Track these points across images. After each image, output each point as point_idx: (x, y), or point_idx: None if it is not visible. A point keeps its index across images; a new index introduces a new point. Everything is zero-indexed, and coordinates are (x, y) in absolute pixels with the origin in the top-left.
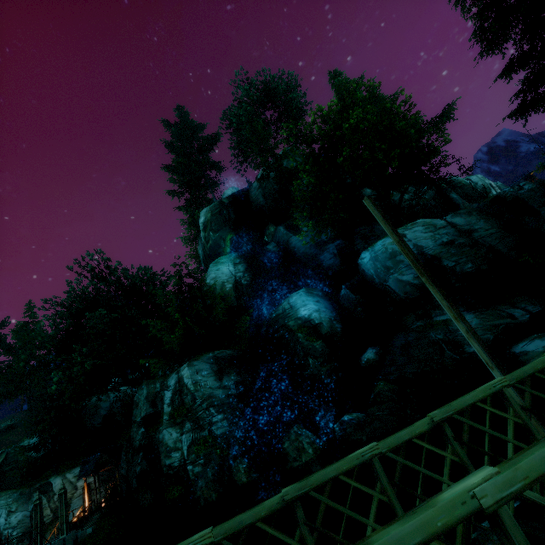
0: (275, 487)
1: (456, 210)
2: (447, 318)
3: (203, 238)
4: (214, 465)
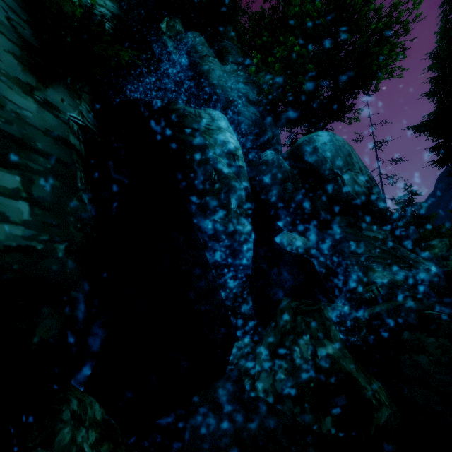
0: None
1: None
2: (375, 235)
3: None
4: None
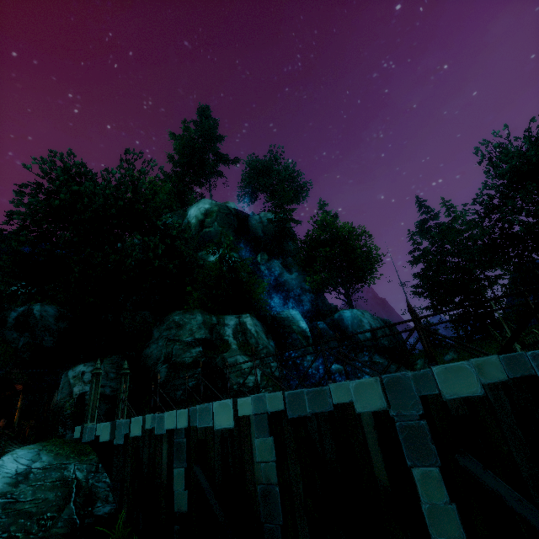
0: None
1: None
2: (379, 361)
3: (195, 219)
4: None
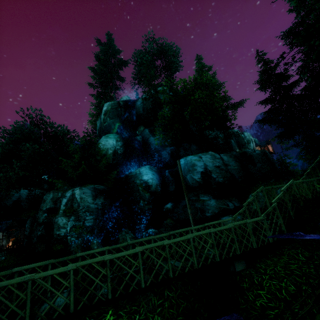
0: (108, 253)
1: (229, 150)
2: (205, 199)
3: (102, 119)
4: (82, 238)
